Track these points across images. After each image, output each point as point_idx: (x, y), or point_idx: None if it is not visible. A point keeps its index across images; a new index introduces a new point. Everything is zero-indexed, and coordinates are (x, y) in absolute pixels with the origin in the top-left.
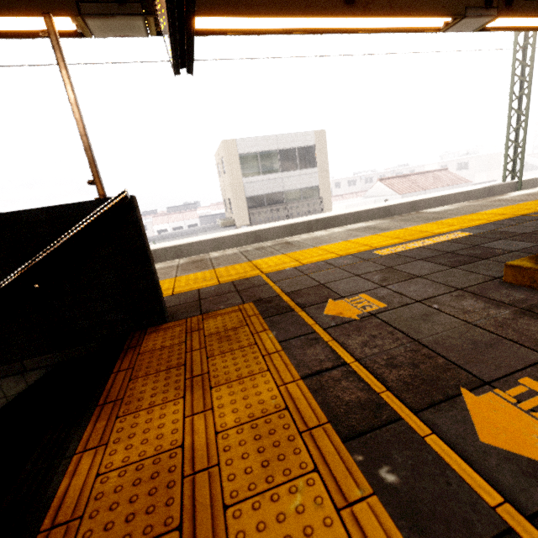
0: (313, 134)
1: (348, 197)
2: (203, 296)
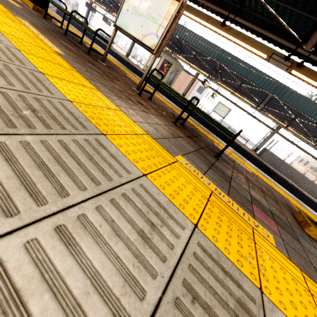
0: None
1: None
2: None
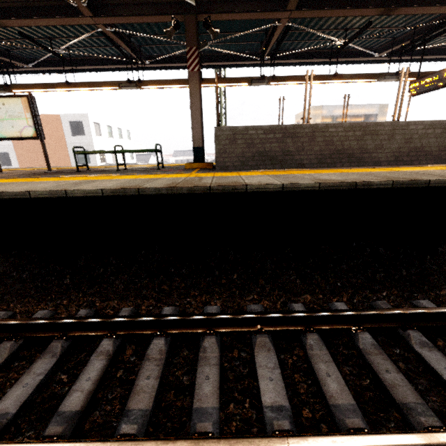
0: (378, 107)
1: None
2: None
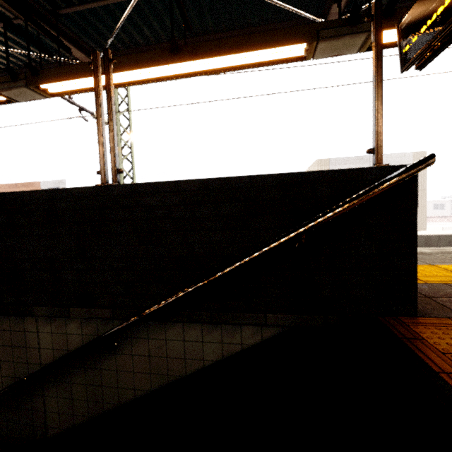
0: (411, 155)
1: (435, 220)
2: (425, 293)
